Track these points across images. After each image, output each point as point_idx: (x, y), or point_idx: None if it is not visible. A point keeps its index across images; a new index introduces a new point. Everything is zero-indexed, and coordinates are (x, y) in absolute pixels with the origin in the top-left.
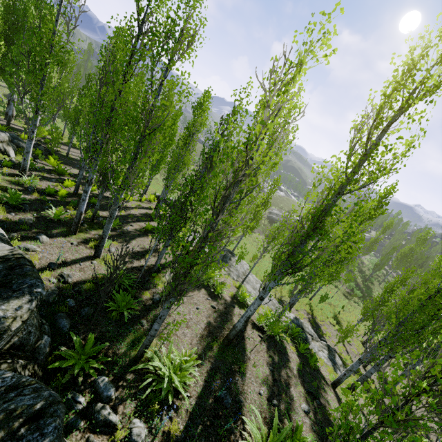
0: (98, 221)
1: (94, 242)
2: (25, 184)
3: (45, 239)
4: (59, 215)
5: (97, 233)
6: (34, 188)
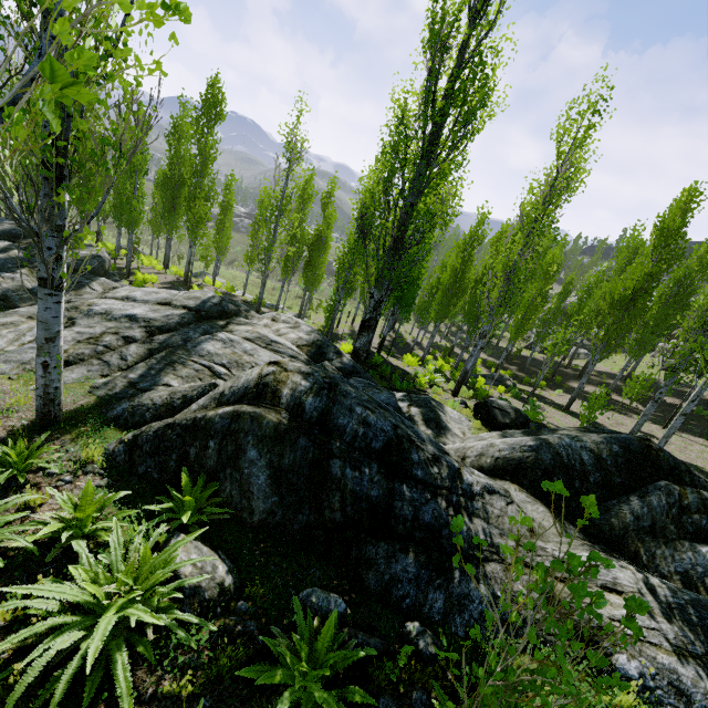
0: None
1: None
2: None
3: None
4: None
5: None
6: None
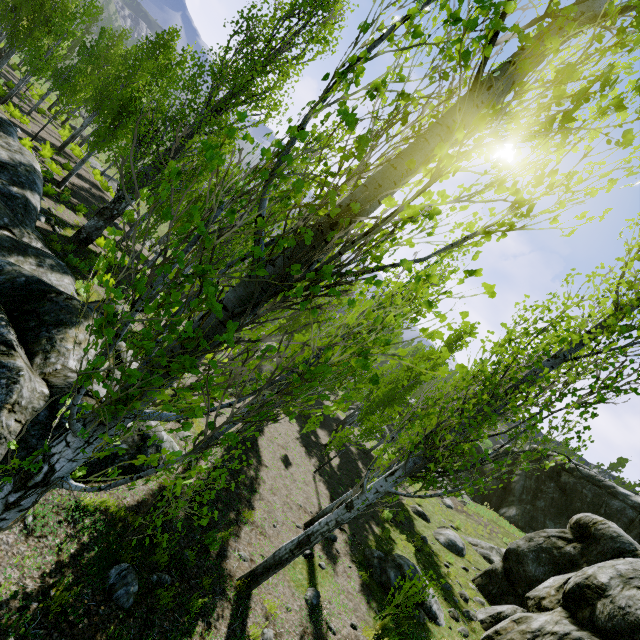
0: None
1: None
2: None
3: None
4: None
5: None
6: None
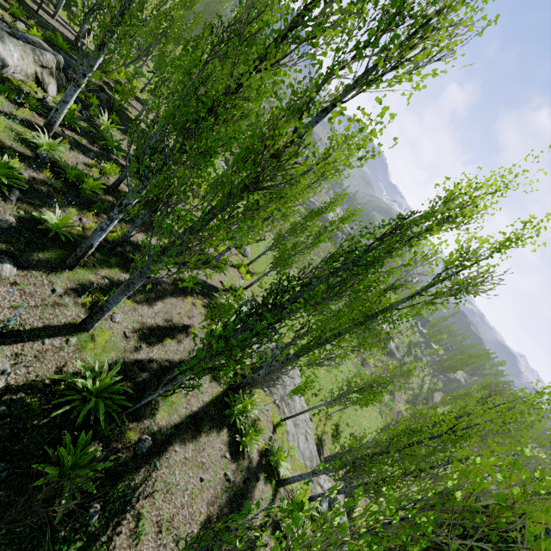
0: (122, 250)
1: (96, 294)
2: (39, 150)
3: (6, 273)
4: (62, 226)
5: (108, 275)
6: (50, 160)
